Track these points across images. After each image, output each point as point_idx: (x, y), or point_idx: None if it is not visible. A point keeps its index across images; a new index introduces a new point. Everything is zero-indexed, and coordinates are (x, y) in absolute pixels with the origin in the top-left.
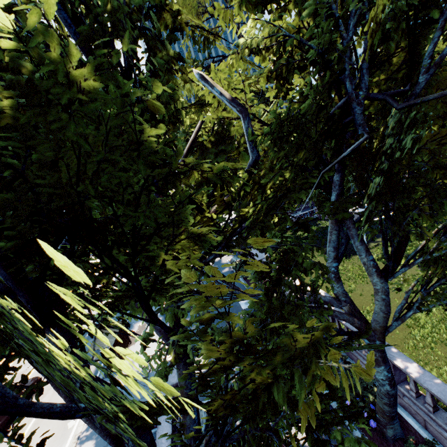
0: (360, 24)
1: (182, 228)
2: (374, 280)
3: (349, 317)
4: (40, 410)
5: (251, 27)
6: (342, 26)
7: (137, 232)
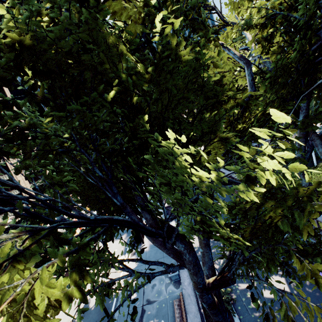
0: None
1: (217, 133)
2: None
3: None
4: (148, 228)
5: (245, 9)
6: None
7: (191, 137)
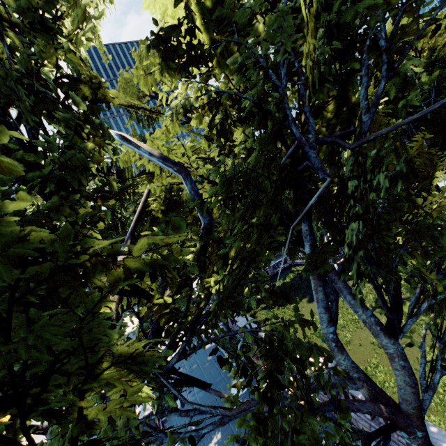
0: (289, 80)
1: (101, 354)
2: (382, 341)
3: (374, 406)
4: None
5: (183, 93)
6: (273, 78)
7: (20, 379)
